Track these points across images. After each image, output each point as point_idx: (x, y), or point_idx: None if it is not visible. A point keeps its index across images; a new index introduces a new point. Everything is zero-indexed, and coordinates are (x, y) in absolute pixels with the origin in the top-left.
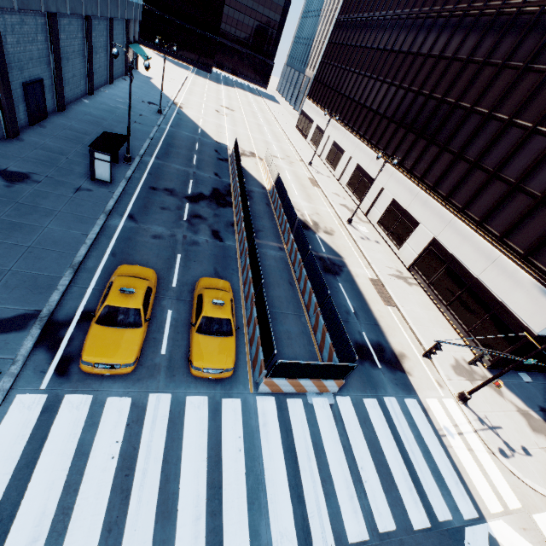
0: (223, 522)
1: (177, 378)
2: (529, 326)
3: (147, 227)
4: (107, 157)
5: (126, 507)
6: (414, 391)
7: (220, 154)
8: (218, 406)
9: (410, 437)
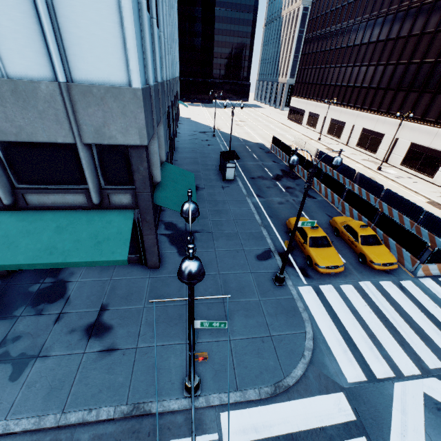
0: None
1: (364, 273)
2: None
3: (270, 199)
4: (233, 165)
5: (400, 334)
6: None
7: (264, 150)
8: (401, 285)
9: None
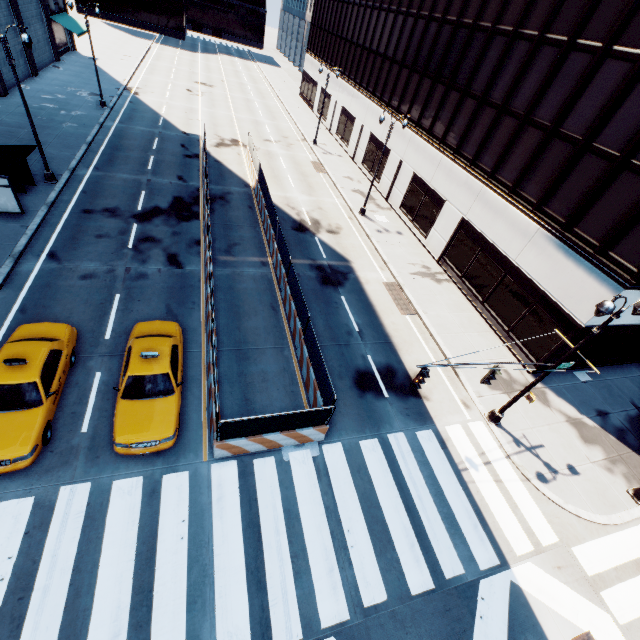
0: (152, 634)
1: (101, 460)
2: (575, 316)
3: (74, 265)
4: (3, 180)
5: (17, 639)
6: (430, 419)
7: (188, 150)
8: (157, 486)
9: (419, 479)
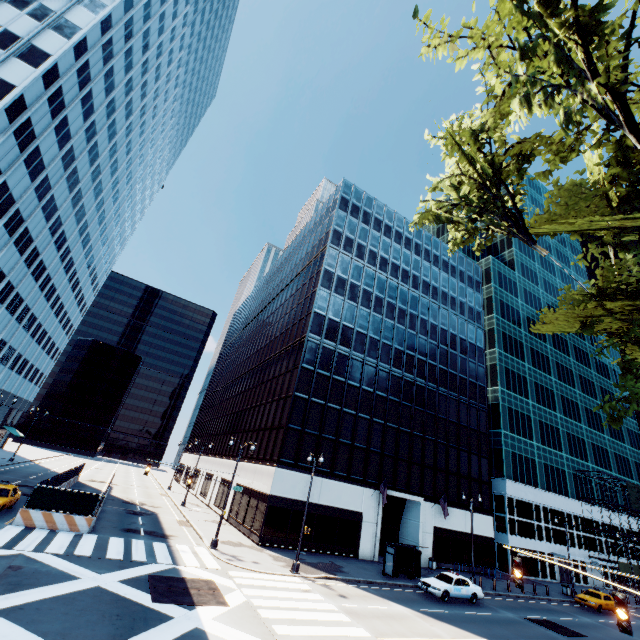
0: None
1: None
2: (267, 492)
3: None
4: None
5: None
6: (168, 542)
7: None
8: None
9: (142, 547)
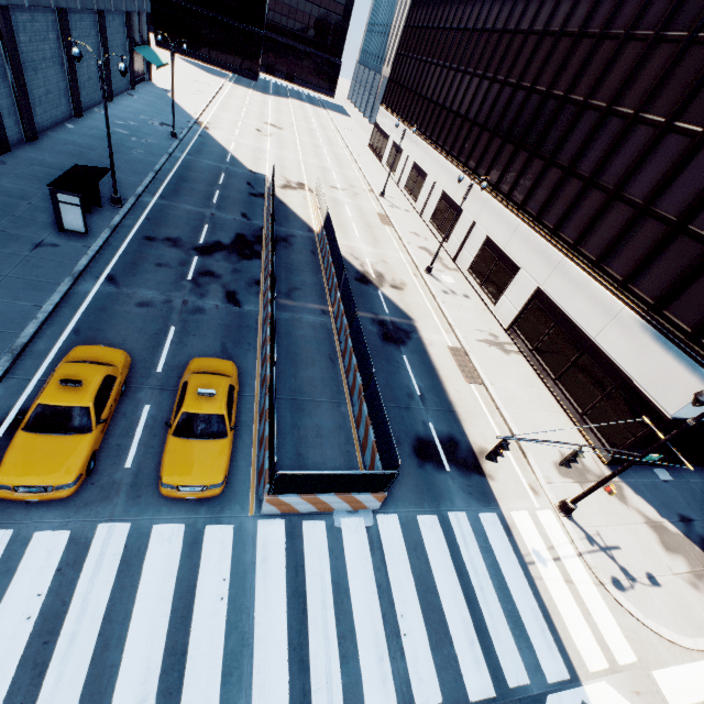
0: None
1: (143, 500)
2: (661, 405)
3: (131, 291)
4: (75, 199)
5: (38, 688)
6: (495, 501)
7: (254, 188)
8: (199, 537)
9: (481, 567)
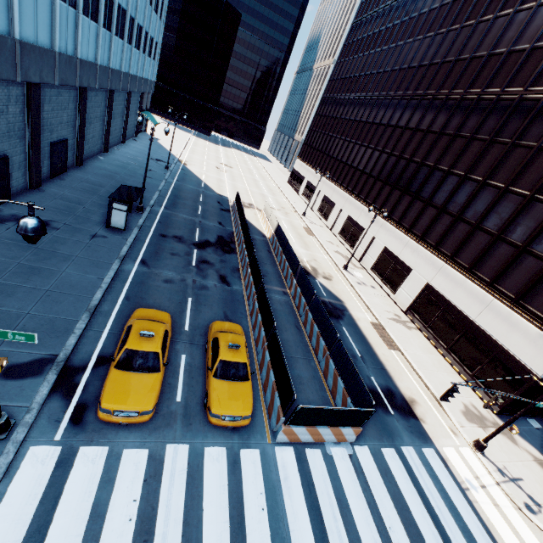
0: None
1: (193, 427)
2: (531, 368)
3: (158, 272)
4: (124, 207)
5: None
6: (429, 439)
7: (222, 205)
8: (237, 458)
9: (434, 491)
